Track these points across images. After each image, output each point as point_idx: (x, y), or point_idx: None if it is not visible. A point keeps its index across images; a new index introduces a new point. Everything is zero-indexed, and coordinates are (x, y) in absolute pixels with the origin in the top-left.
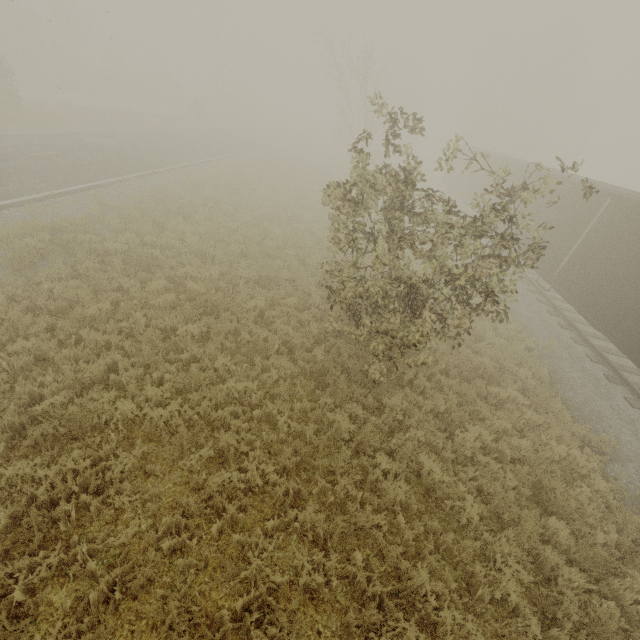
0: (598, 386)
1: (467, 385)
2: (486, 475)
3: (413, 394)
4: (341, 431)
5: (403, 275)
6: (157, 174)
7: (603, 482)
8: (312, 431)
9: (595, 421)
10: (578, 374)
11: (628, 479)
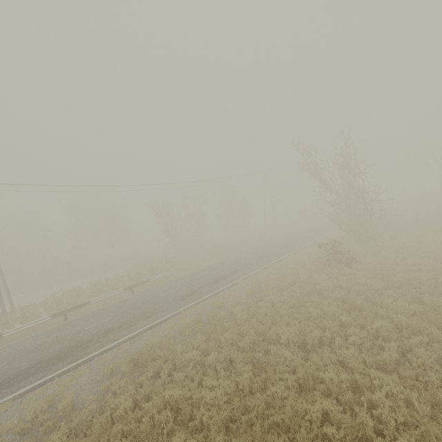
0: None
1: None
2: None
3: None
4: None
5: None
6: None
7: None
8: None
9: None
10: None
11: None
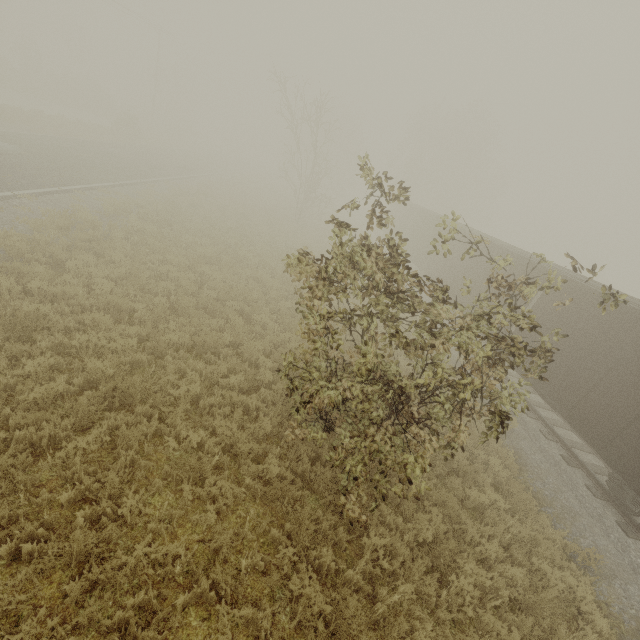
0: (560, 471)
1: (447, 491)
2: (490, 639)
3: (388, 509)
4: (311, 609)
5: (388, 372)
6: (65, 192)
7: (602, 617)
8: (269, 618)
9: (570, 521)
10: (539, 456)
11: (620, 604)
